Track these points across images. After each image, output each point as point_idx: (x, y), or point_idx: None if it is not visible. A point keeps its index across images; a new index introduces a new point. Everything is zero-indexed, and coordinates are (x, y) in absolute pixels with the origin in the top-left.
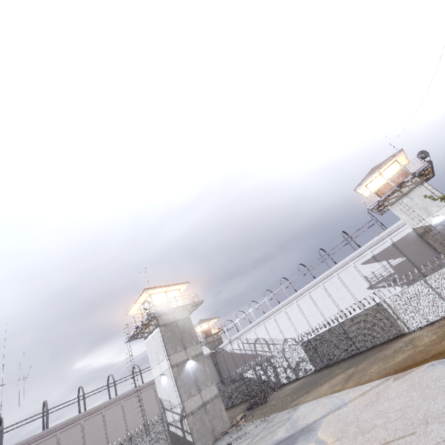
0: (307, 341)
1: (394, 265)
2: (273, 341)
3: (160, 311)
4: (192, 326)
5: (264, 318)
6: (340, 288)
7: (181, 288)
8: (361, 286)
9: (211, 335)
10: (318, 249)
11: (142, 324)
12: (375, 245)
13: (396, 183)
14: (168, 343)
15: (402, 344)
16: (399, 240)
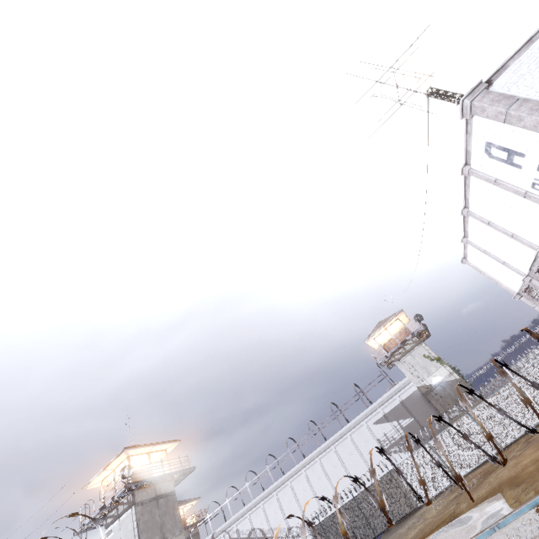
0: (318, 524)
1: (404, 426)
2: (274, 532)
3: (141, 480)
4: (176, 505)
5: (264, 497)
6: (353, 453)
7: (168, 448)
8: (374, 451)
9: (186, 528)
10: (330, 404)
11: (111, 501)
12: (385, 402)
13: (400, 340)
14: (144, 532)
15: (415, 520)
16: (406, 398)
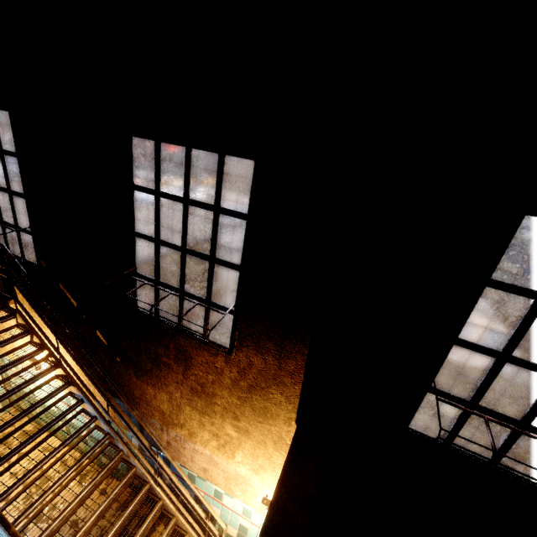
0: None
1: None
2: None
3: None
4: None
5: None
6: None
7: None
8: None
9: None
10: None
11: None
12: None
13: None
14: None
15: None
16: None
